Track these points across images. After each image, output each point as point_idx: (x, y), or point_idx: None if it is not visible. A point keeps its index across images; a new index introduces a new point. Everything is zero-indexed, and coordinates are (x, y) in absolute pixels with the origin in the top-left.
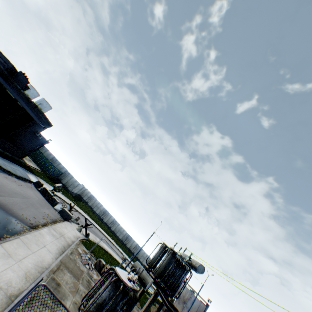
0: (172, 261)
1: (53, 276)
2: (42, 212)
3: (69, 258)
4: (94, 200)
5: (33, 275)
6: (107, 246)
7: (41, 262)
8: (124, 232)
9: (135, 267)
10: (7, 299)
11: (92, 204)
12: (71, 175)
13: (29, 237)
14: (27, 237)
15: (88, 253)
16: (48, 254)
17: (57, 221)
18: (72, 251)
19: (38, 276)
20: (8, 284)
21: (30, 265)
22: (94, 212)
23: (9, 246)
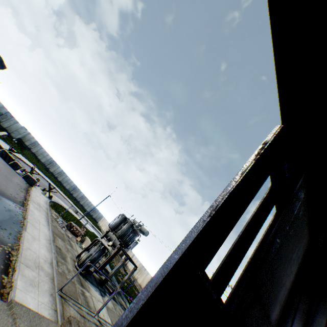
0: (130, 229)
1: (55, 244)
2: (16, 183)
3: (54, 226)
4: (40, 147)
5: (49, 247)
6: (63, 202)
7: (46, 236)
8: (72, 184)
9: (109, 236)
10: (51, 265)
11: (37, 152)
12: (15, 119)
13: (31, 218)
14: (30, 218)
15: (59, 216)
16: (45, 228)
17: (28, 189)
18: (52, 219)
19: (51, 247)
20: (46, 257)
21: (45, 241)
22: (39, 161)
23: (30, 231)
